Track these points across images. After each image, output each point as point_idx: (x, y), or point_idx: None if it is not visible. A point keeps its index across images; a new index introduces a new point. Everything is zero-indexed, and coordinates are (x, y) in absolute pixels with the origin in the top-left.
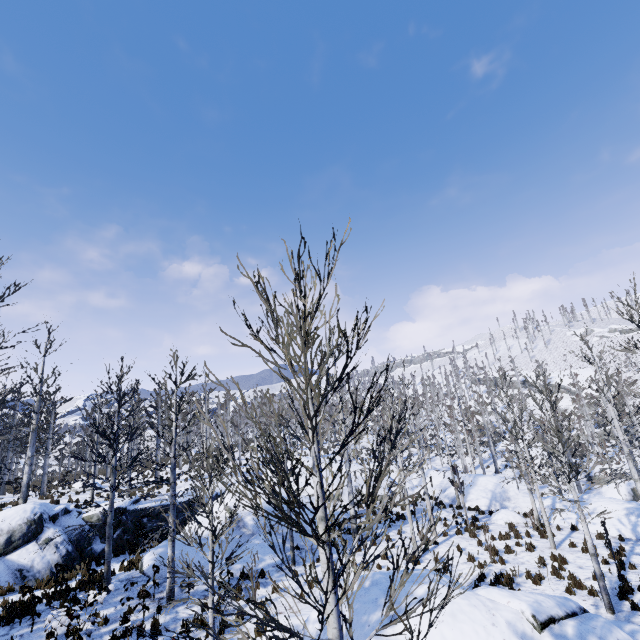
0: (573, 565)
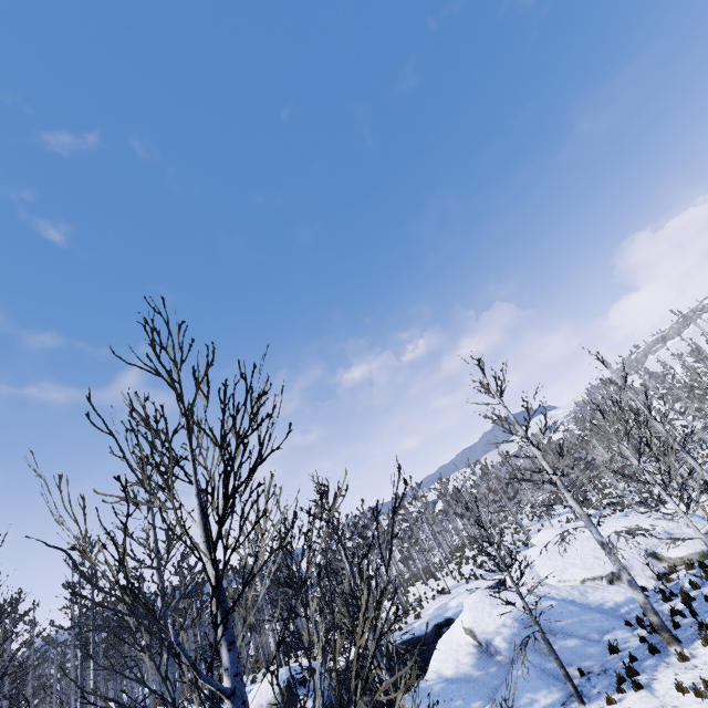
0: None
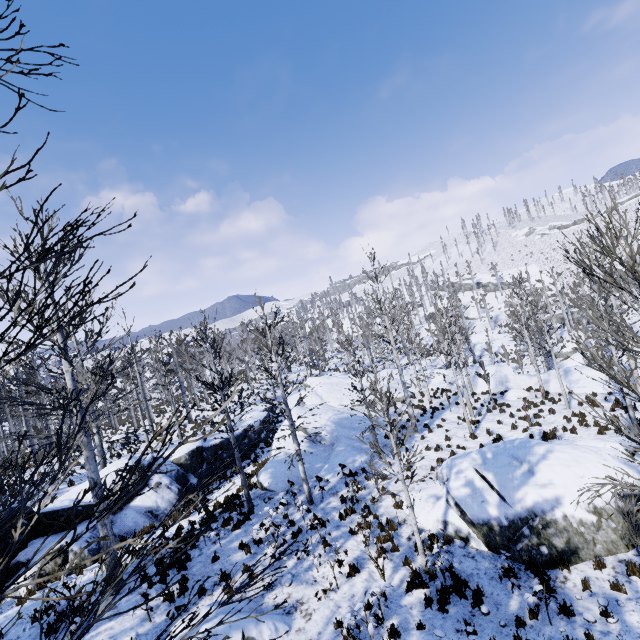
0: (590, 417)
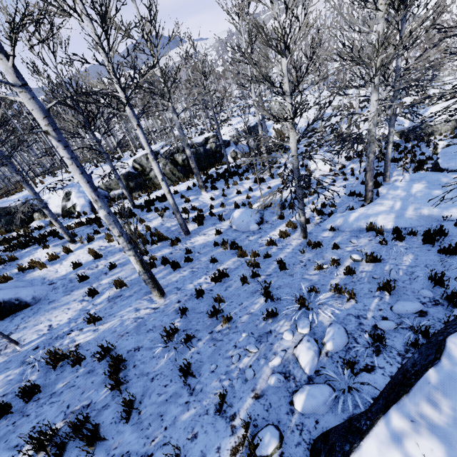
0: None
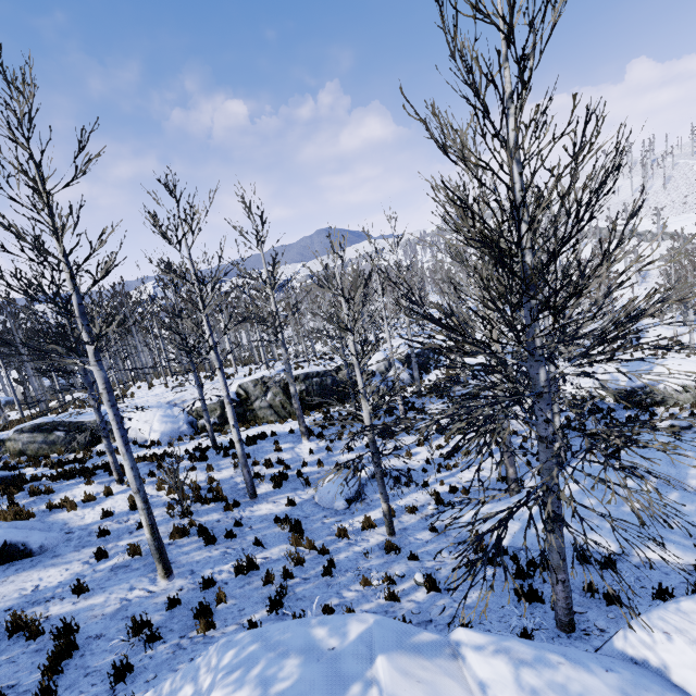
0: None
